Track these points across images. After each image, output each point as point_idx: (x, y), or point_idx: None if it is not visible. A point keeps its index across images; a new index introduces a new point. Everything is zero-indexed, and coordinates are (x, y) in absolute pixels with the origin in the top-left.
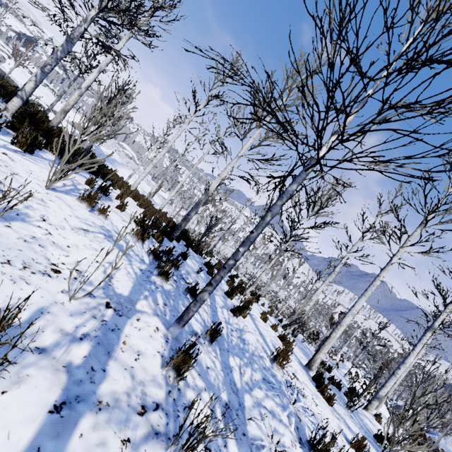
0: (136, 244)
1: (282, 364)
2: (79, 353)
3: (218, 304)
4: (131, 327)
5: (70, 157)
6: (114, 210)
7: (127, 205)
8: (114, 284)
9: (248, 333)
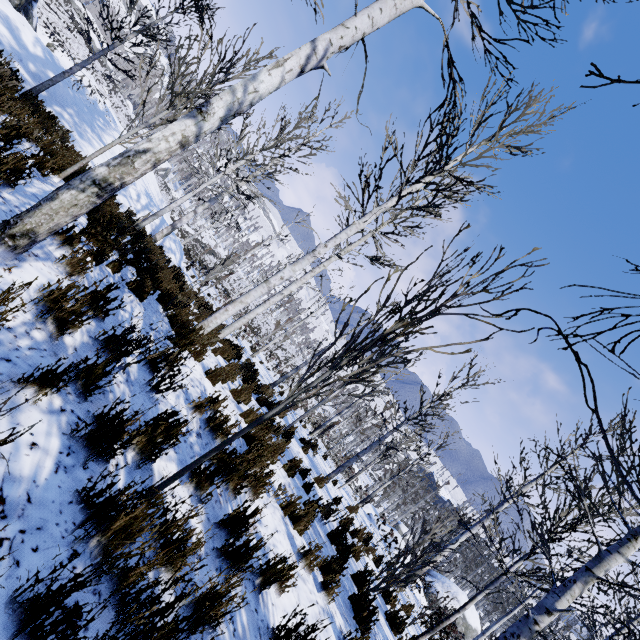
0: None
1: None
2: None
3: None
4: None
5: None
6: None
7: None
8: None
9: None
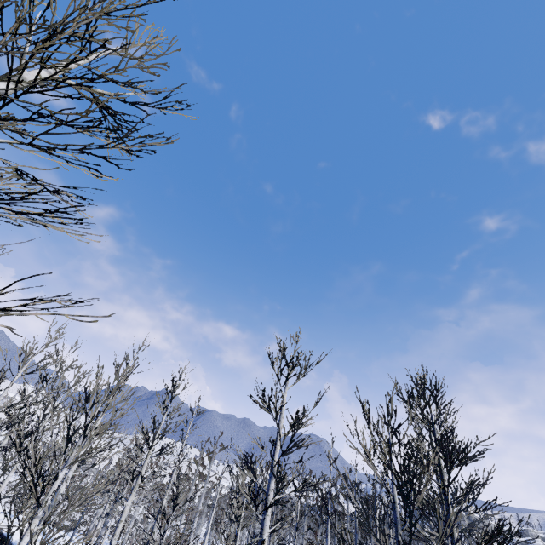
0: None
1: None
2: None
3: None
4: None
5: None
6: None
7: None
8: None
9: None
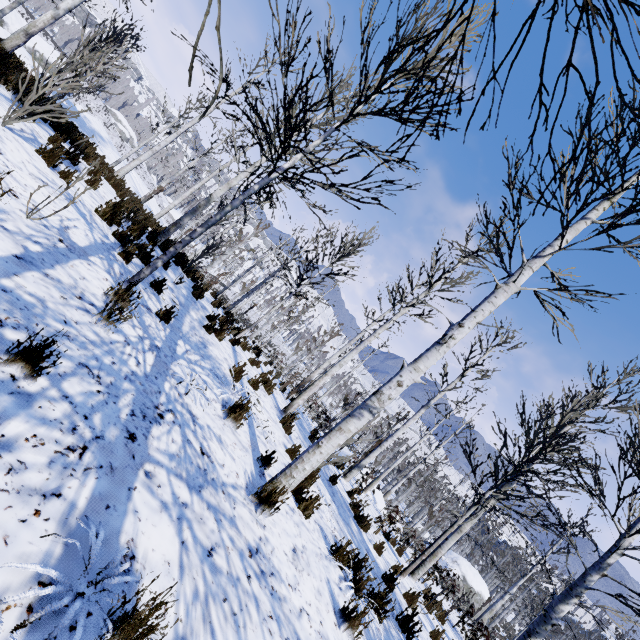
0: (103, 222)
1: (241, 375)
2: (33, 247)
3: (191, 316)
4: (80, 263)
5: (38, 98)
6: (82, 183)
7: (102, 187)
8: (69, 234)
9: (217, 349)
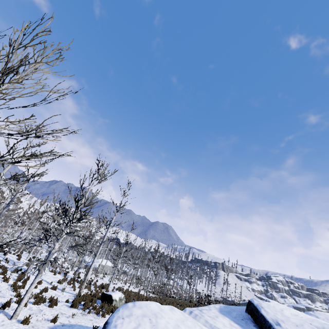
0: None
1: (20, 259)
2: None
3: (0, 255)
4: None
5: None
6: None
7: None
8: None
9: (10, 257)
